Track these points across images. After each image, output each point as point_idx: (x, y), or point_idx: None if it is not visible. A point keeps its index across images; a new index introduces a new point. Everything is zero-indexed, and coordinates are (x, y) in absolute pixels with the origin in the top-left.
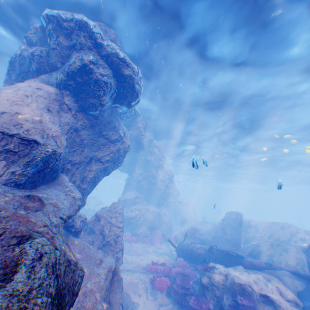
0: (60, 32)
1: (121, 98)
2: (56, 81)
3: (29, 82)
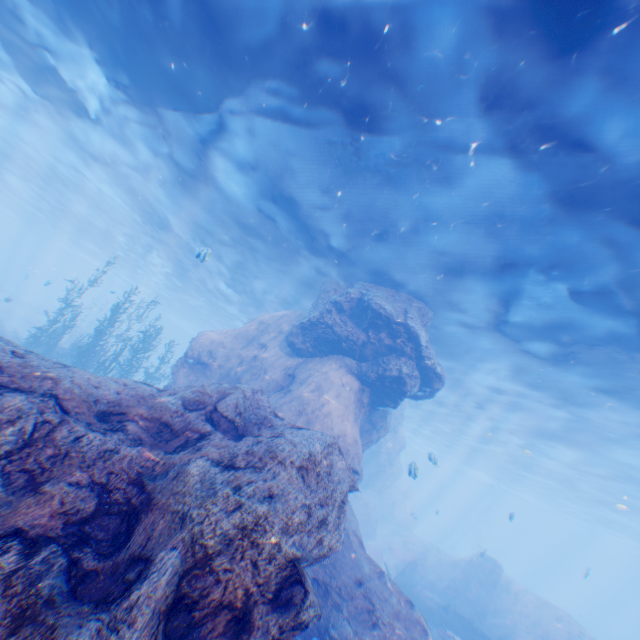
0: (384, 328)
1: (413, 395)
2: (359, 372)
3: (334, 365)
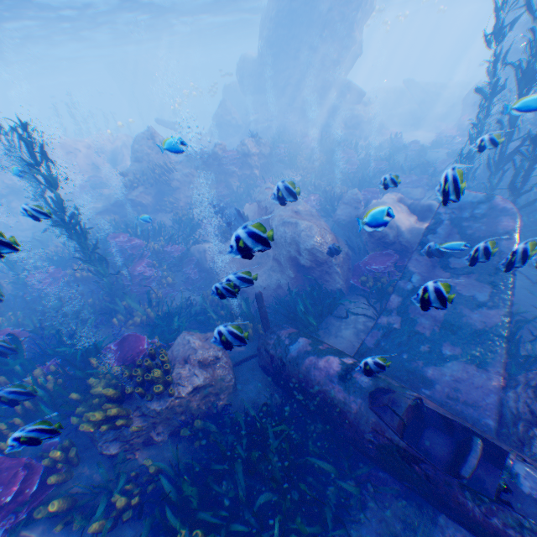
0: None
1: None
2: None
3: None
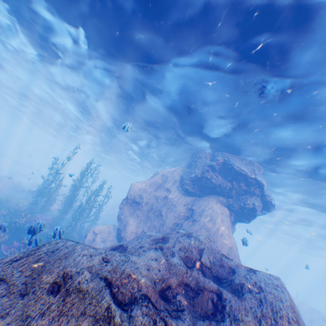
0: (243, 181)
1: None
2: (228, 205)
3: (215, 202)
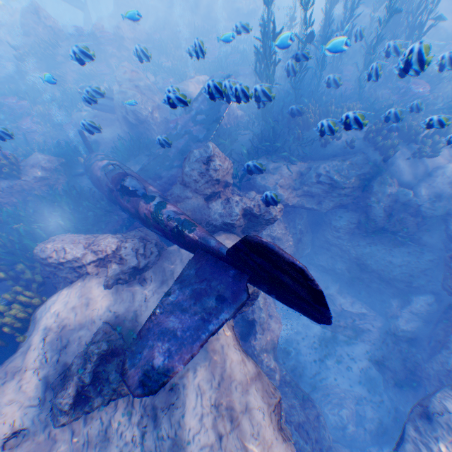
0: None
1: None
2: None
3: None
